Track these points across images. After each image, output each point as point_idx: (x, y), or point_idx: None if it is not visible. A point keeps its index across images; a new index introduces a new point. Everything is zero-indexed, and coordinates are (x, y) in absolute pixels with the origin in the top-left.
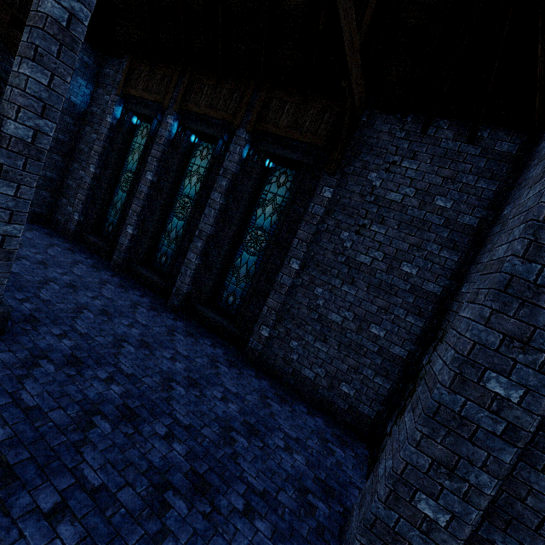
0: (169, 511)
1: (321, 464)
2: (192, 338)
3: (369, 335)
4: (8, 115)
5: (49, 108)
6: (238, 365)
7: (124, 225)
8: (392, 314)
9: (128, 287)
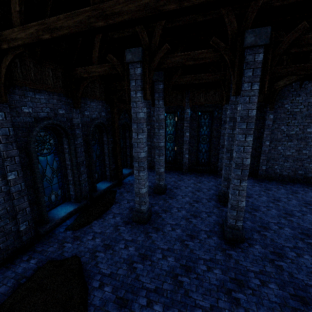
0: None
1: None
2: None
3: (303, 154)
4: (233, 144)
5: None
6: (262, 181)
7: (183, 155)
8: (308, 145)
9: (200, 175)
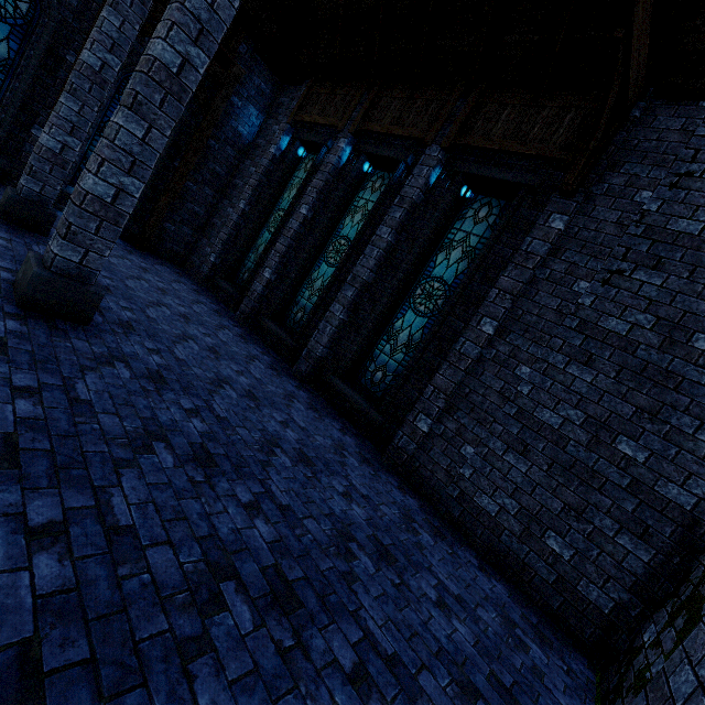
0: (220, 612)
1: (503, 657)
2: (315, 413)
3: (612, 455)
4: (159, 34)
5: (206, 35)
6: (374, 465)
7: (262, 267)
8: (665, 423)
9: (249, 340)
